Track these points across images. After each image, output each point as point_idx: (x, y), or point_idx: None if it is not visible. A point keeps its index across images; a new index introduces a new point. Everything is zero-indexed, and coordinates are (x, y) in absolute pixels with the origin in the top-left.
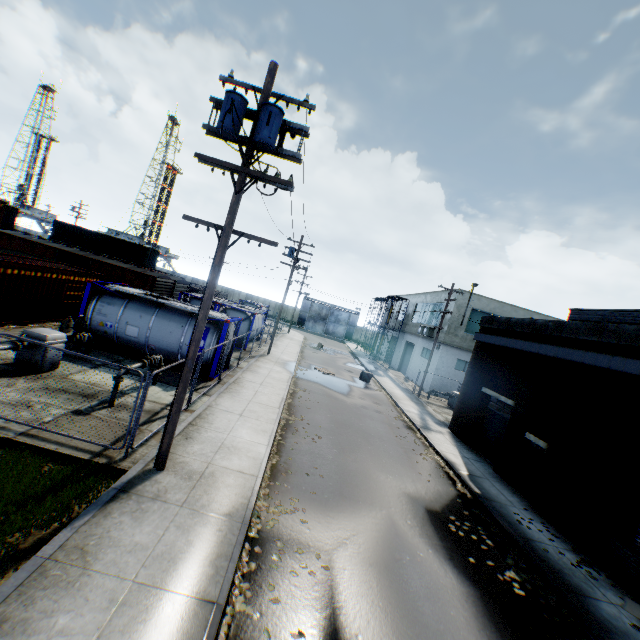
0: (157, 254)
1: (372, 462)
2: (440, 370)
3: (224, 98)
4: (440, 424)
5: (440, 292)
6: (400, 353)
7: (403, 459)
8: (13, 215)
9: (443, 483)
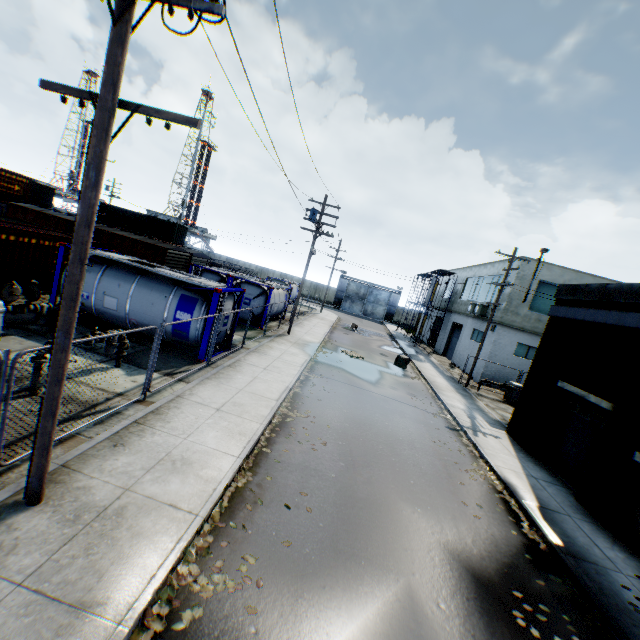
0: (185, 231)
1: (394, 483)
2: (494, 356)
3: None
4: (494, 424)
5: (497, 262)
6: (445, 336)
7: (440, 478)
8: (50, 195)
9: (500, 521)
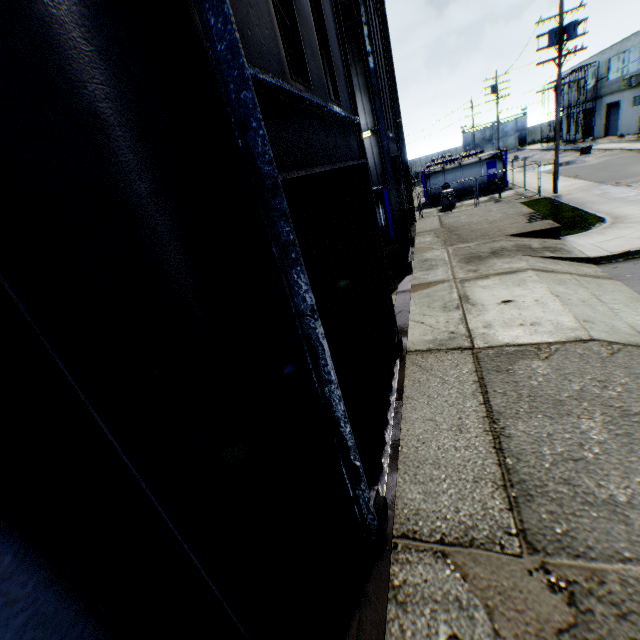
0: None
1: None
2: None
3: (549, 34)
4: None
5: (639, 32)
6: (601, 120)
7: None
8: None
9: None
